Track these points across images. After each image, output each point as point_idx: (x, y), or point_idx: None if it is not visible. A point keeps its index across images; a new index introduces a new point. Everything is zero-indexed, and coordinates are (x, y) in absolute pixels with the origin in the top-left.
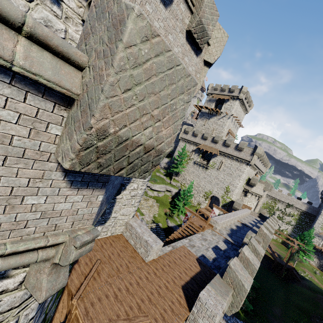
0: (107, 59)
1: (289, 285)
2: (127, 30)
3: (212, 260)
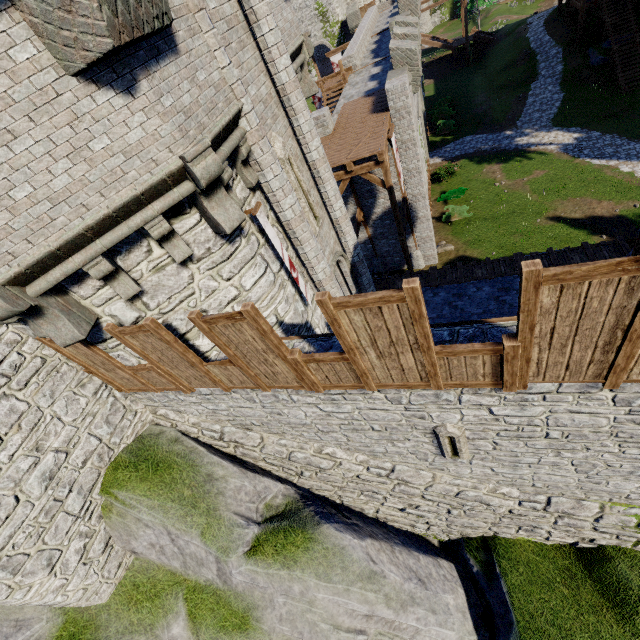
0: None
1: (484, 60)
2: None
3: (378, 86)
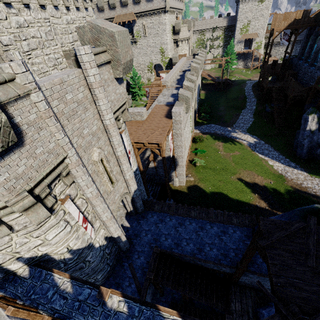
0: (116, 46)
1: (227, 91)
2: (116, 38)
3: (173, 101)
